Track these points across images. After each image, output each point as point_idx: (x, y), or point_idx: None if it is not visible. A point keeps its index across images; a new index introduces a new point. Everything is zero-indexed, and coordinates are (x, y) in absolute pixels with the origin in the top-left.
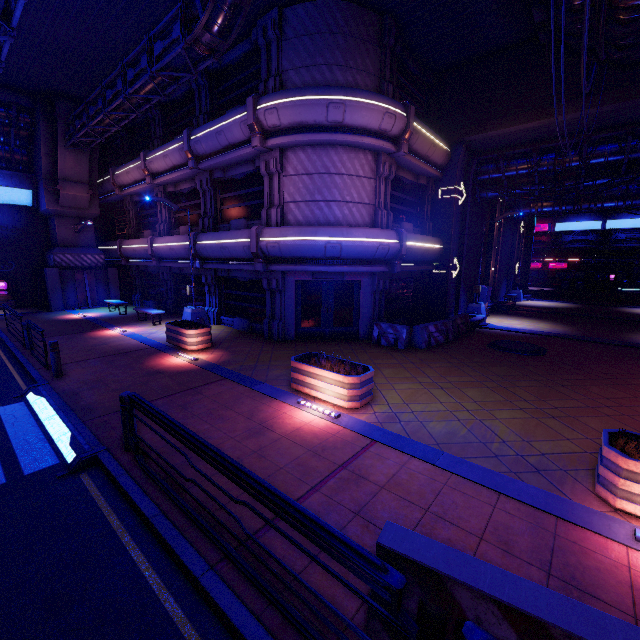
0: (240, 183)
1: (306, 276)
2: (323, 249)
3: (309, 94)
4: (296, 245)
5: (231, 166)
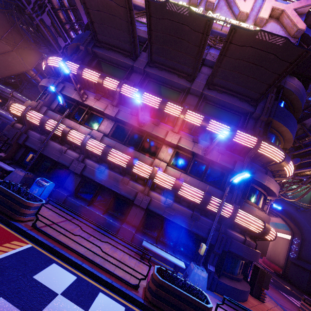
0: (3, 98)
1: (6, 122)
2: (12, 119)
3: (24, 97)
4: (6, 115)
5: (3, 94)
